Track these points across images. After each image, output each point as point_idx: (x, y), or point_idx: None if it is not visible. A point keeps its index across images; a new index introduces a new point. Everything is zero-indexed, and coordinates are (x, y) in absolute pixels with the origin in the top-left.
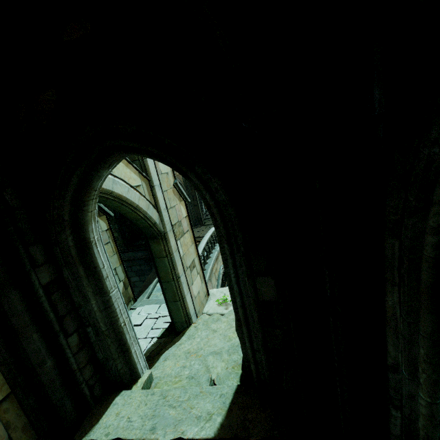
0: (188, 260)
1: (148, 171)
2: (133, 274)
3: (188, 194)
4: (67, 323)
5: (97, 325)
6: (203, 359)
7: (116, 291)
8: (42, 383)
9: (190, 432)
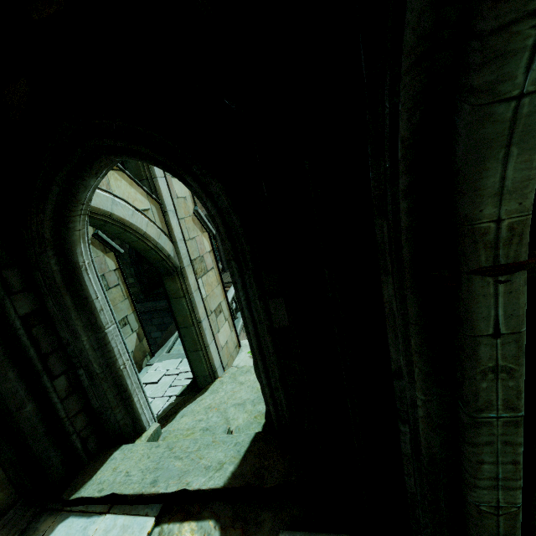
0: (213, 303)
1: (159, 193)
2: (153, 329)
3: None
4: (52, 363)
5: (91, 367)
6: (223, 411)
7: (113, 328)
8: (22, 431)
9: (196, 482)
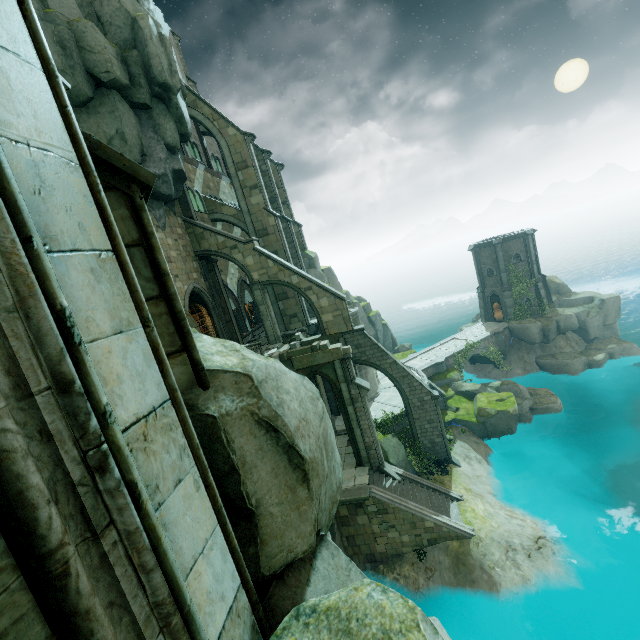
0: None
1: None
2: None
3: (215, 306)
4: None
5: None
6: None
7: None
8: None
9: None
